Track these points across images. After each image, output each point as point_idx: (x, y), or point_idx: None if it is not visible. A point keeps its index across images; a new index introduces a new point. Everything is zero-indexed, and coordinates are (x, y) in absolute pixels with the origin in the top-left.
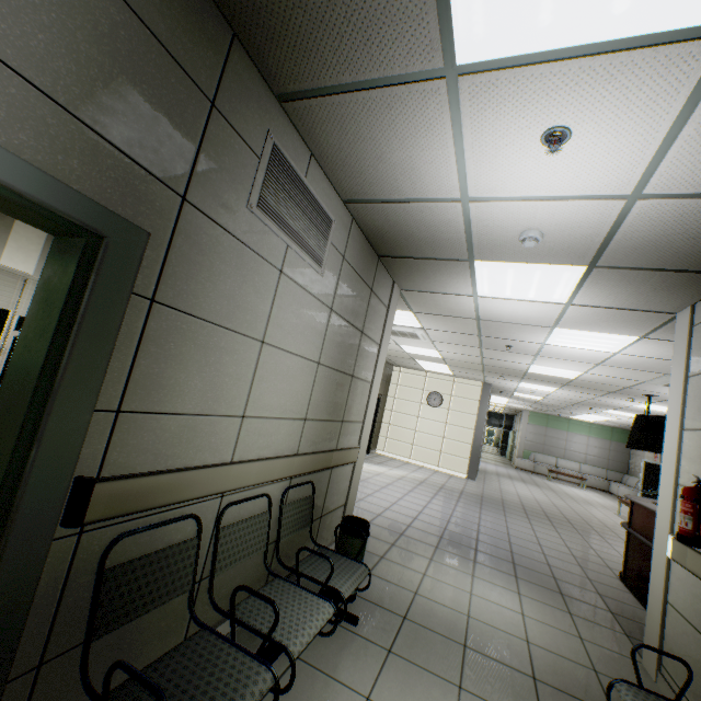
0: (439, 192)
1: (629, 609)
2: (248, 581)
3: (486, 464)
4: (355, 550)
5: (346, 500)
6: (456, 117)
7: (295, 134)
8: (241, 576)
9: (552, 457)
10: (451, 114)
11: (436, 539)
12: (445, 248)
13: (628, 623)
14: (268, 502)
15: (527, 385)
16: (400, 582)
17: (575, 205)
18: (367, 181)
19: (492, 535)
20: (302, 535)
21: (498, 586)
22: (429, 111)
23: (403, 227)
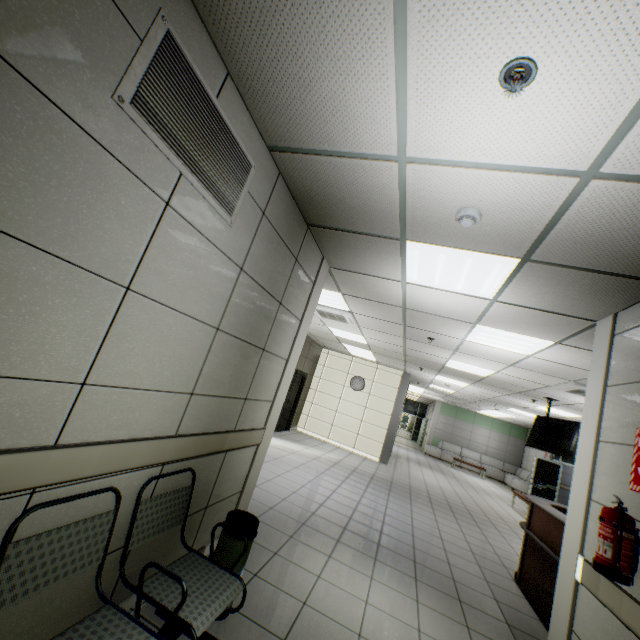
0: (375, 145)
1: (524, 619)
2: (76, 600)
3: (399, 449)
4: (235, 554)
5: (243, 486)
6: (401, 31)
7: (205, 36)
8: (64, 597)
9: (458, 446)
10: (396, 24)
11: (339, 530)
12: (377, 221)
13: (524, 639)
14: (116, 498)
15: (443, 378)
16: (289, 587)
17: (522, 179)
18: (294, 121)
19: (396, 526)
20: (176, 530)
21: (397, 592)
22: (369, 14)
23: (334, 189)
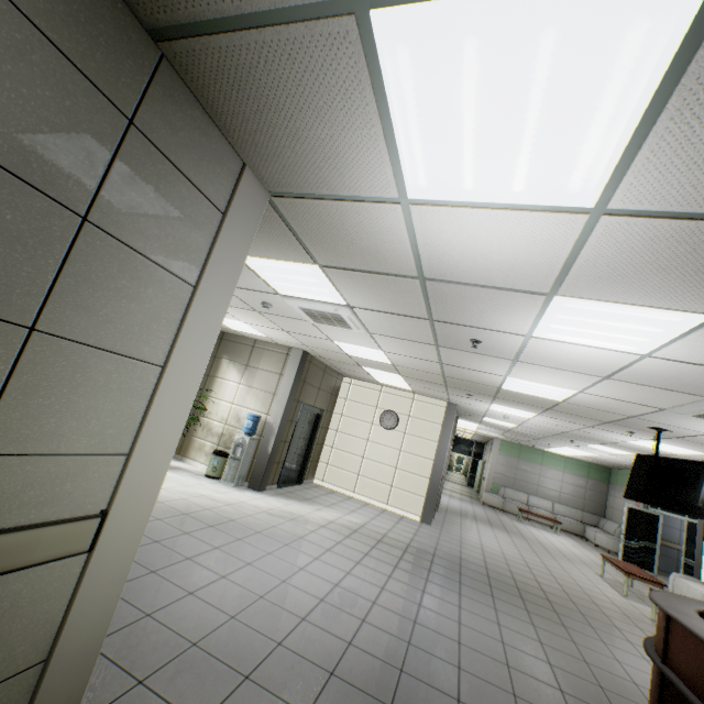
0: None
1: None
2: None
3: (450, 499)
4: None
5: (51, 647)
6: None
7: None
8: None
9: (523, 493)
10: None
11: (318, 683)
12: None
13: None
14: None
15: (500, 407)
16: None
17: None
18: None
19: (431, 649)
20: None
21: None
22: None
23: None
